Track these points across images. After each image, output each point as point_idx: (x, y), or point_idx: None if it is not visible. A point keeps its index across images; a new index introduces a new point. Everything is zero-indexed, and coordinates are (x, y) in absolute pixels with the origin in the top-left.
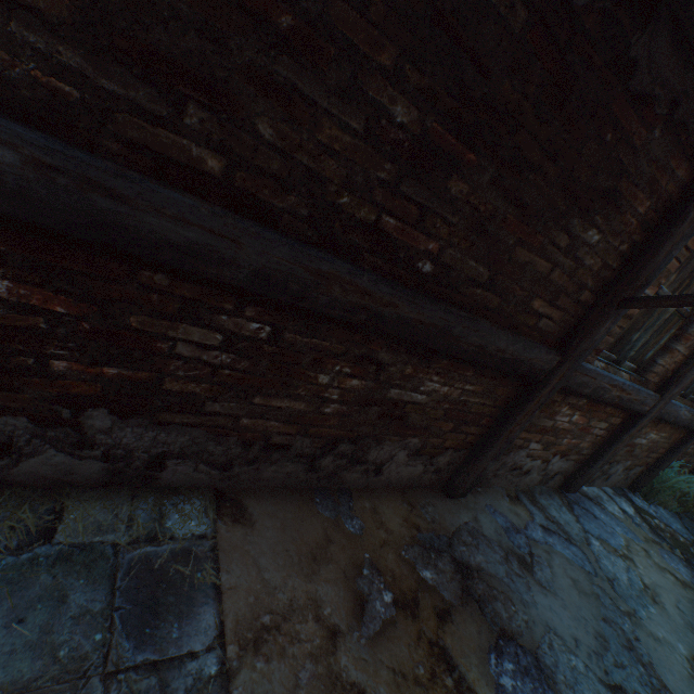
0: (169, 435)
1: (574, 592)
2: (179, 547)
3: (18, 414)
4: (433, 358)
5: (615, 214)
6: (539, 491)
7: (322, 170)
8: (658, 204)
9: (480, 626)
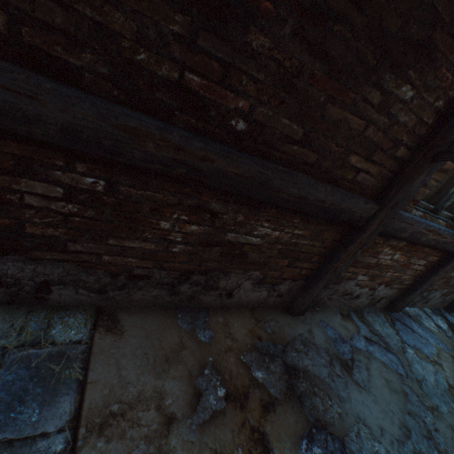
0: (46, 268)
1: (385, 390)
2: (56, 350)
3: None
4: (261, 208)
5: (429, 68)
6: (367, 311)
7: (110, 24)
8: None
9: (299, 416)
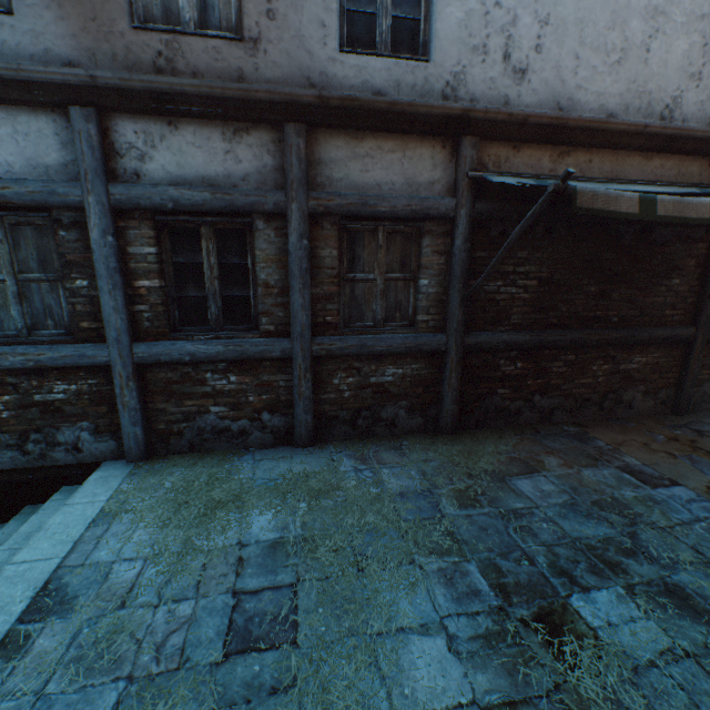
0: (553, 400)
1: None
2: (574, 432)
3: (520, 399)
4: (631, 348)
5: (679, 271)
6: None
7: (577, 310)
8: (698, 258)
9: None
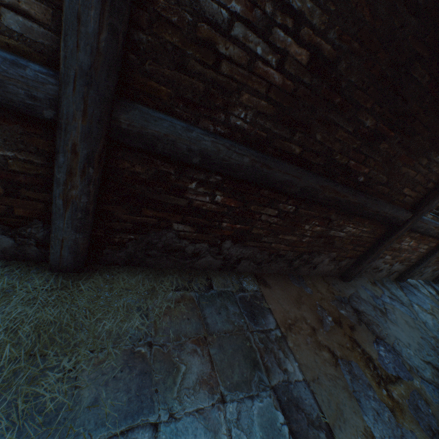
0: (246, 250)
1: (406, 326)
2: (251, 294)
3: (205, 242)
4: (352, 217)
5: None
6: (385, 280)
7: (333, 147)
8: None
9: (367, 333)
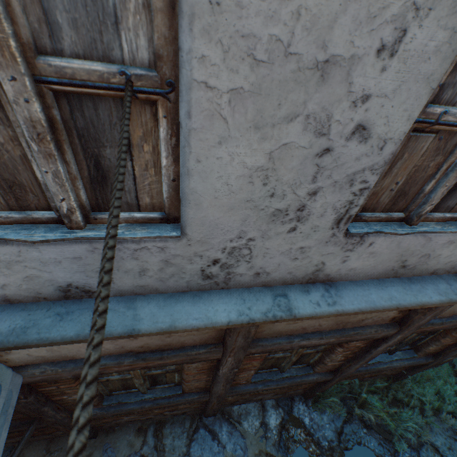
0: None
1: None
2: None
3: None
4: None
5: None
6: (174, 421)
7: None
8: None
9: None
